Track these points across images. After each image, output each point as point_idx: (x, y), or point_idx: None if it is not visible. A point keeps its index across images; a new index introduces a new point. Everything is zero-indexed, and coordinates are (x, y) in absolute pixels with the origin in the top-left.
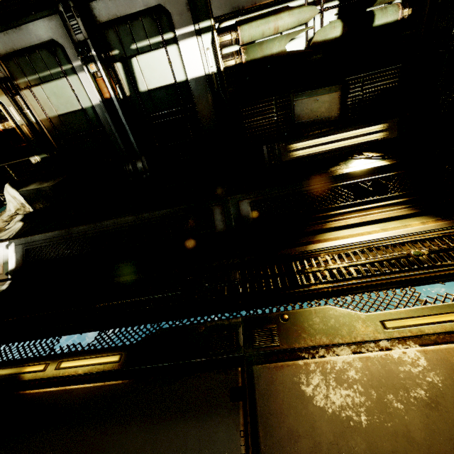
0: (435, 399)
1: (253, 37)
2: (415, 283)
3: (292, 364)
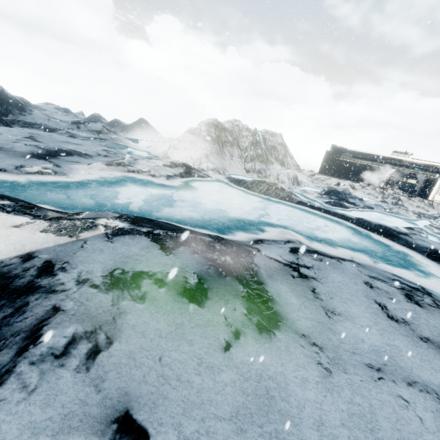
0: None
1: None
2: None
3: None
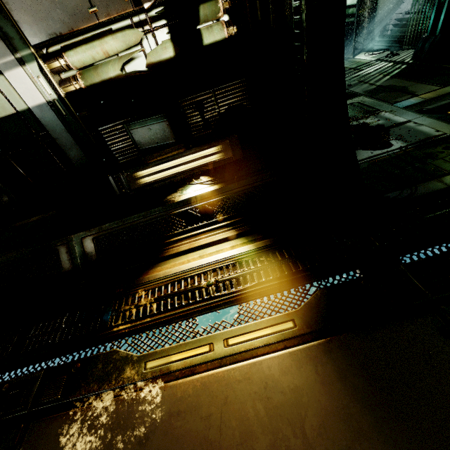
0: (148, 435)
1: (85, 62)
2: (197, 314)
3: (64, 415)
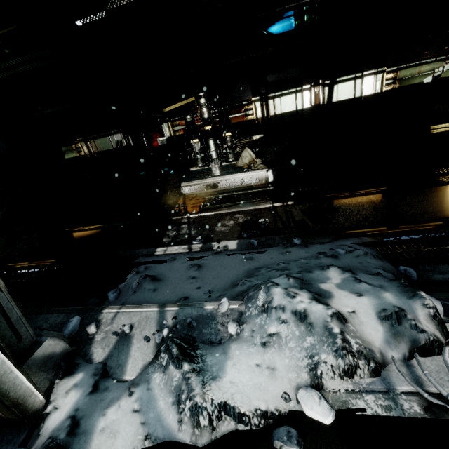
0: None
1: (405, 76)
2: None
3: None
